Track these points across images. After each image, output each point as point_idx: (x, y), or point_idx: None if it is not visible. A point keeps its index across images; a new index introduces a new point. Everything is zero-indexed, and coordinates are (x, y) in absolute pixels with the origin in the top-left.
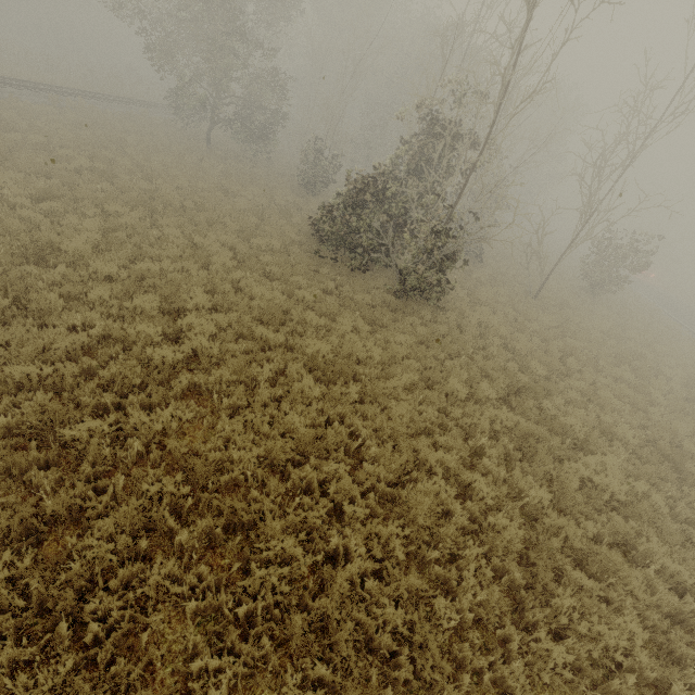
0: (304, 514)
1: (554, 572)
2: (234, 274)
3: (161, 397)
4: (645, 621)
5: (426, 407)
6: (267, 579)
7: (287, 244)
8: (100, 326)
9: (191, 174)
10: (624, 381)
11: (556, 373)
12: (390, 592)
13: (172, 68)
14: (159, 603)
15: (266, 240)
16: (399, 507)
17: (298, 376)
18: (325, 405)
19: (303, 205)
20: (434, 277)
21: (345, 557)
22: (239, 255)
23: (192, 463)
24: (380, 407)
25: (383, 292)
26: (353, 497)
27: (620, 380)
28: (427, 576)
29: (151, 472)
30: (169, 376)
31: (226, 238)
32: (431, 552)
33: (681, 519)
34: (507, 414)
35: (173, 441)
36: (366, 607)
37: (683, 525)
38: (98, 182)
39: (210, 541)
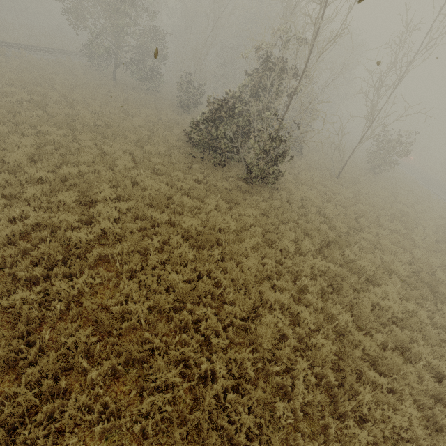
0: (182, 350)
1: (356, 372)
2: (131, 172)
3: (77, 268)
4: (418, 402)
5: (267, 260)
6: (155, 403)
7: (169, 149)
8: (33, 217)
9: (102, 101)
10: (397, 232)
11: (353, 229)
12: (244, 401)
13: (84, 26)
14: (76, 426)
15: (155, 147)
16: (250, 335)
17: (177, 244)
18: (197, 264)
19: (181, 121)
20: (270, 168)
21: (213, 376)
22: (136, 158)
23: (100, 317)
24: (236, 263)
25: (236, 179)
26: (218, 331)
27: (394, 231)
28: (270, 384)
29: (70, 326)
30: (86, 250)
31: (126, 146)
32: (273, 366)
33: (437, 326)
34: (322, 262)
35: (86, 301)
36: (228, 413)
37: (439, 330)
38: (34, 110)
39: (115, 373)
